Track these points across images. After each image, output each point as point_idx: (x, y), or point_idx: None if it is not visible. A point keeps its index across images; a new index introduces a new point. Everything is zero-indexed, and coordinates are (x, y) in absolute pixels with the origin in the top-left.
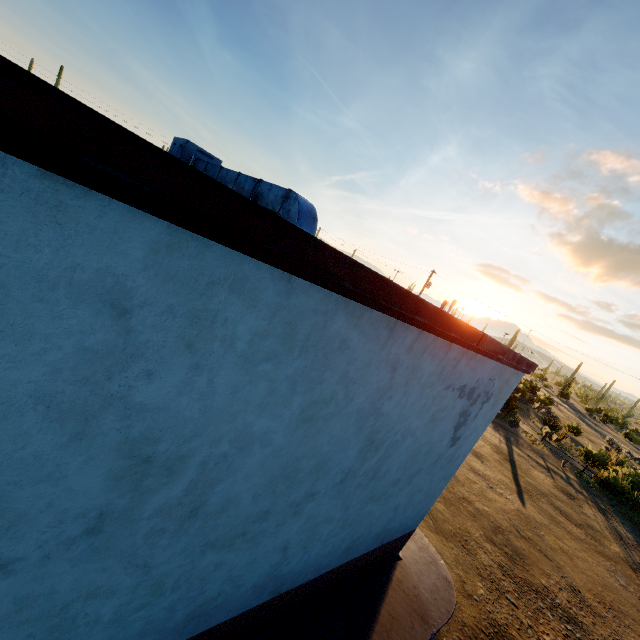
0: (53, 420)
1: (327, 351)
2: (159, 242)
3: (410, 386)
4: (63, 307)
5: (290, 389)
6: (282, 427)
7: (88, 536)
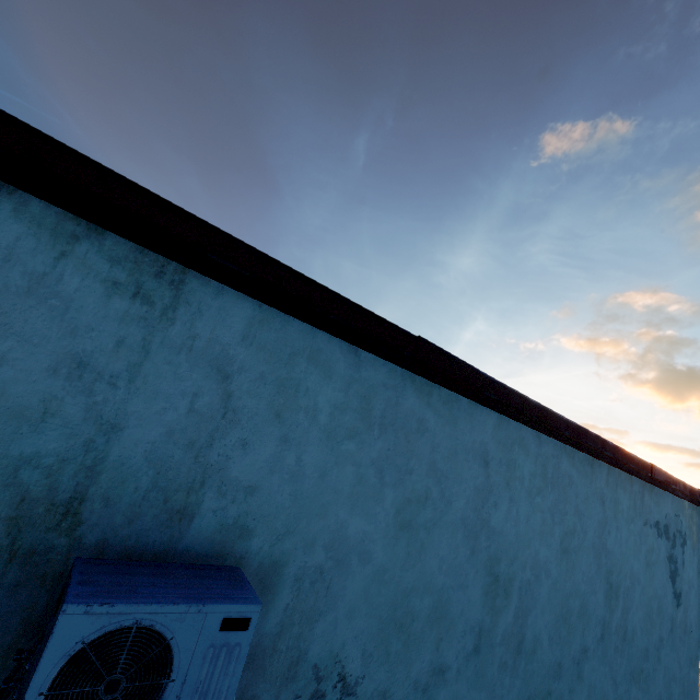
0: (465, 537)
1: (563, 486)
2: (495, 424)
3: (618, 520)
4: (470, 463)
5: (551, 519)
6: (553, 557)
7: (474, 654)
